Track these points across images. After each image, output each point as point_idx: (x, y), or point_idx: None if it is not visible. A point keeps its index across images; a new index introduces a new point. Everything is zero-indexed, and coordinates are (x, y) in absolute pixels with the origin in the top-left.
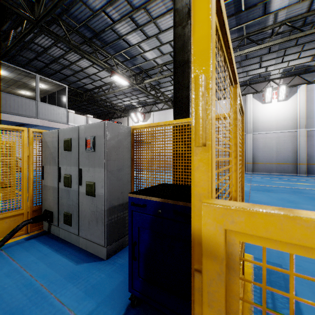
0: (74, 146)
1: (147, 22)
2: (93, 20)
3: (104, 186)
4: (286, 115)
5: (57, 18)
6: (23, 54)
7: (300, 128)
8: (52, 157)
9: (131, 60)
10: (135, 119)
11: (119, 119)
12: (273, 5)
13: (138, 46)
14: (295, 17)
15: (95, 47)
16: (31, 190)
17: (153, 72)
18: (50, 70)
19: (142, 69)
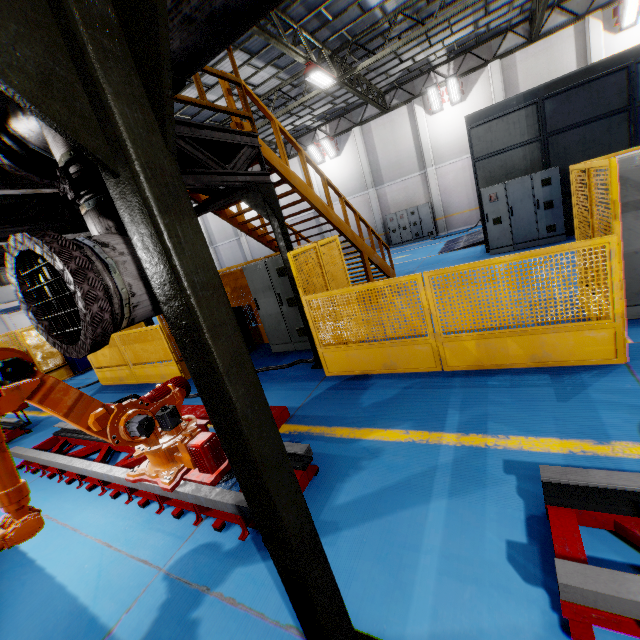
0: None
1: None
2: None
3: None
4: None
5: None
6: None
7: None
8: None
9: None
10: None
11: None
12: None
13: None
14: None
15: None
16: None
17: None
18: None
19: None
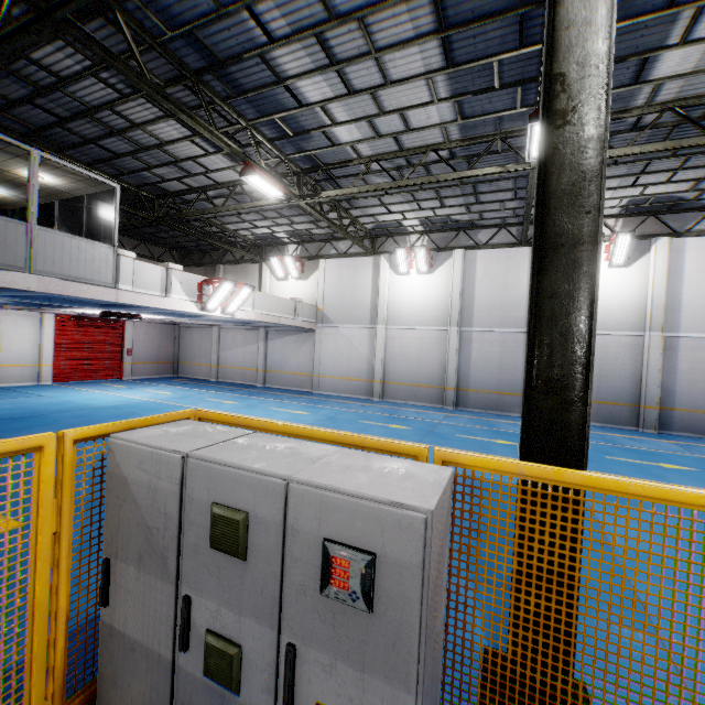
0: (261, 548)
1: (360, 55)
2: (215, 28)
3: None
4: (625, 299)
5: (111, 6)
6: None
7: (653, 330)
8: (150, 543)
9: (296, 138)
10: (279, 271)
11: (239, 267)
12: (660, 65)
13: (322, 109)
14: (694, 98)
15: (207, 94)
16: (59, 651)
17: (344, 171)
18: (69, 134)
19: (319, 161)
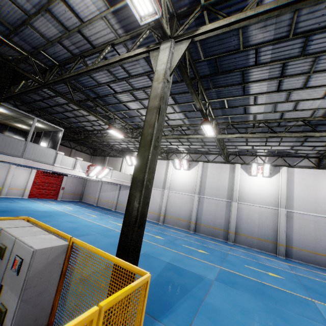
0: (6, 257)
1: (146, 98)
2: (98, 88)
3: (13, 318)
4: (269, 191)
5: (66, 81)
6: (30, 95)
7: (281, 207)
8: None
9: (130, 118)
10: (129, 162)
11: (114, 158)
12: (251, 109)
13: (137, 111)
14: (270, 120)
15: (97, 104)
16: None
17: None
18: (53, 110)
19: (140, 126)
